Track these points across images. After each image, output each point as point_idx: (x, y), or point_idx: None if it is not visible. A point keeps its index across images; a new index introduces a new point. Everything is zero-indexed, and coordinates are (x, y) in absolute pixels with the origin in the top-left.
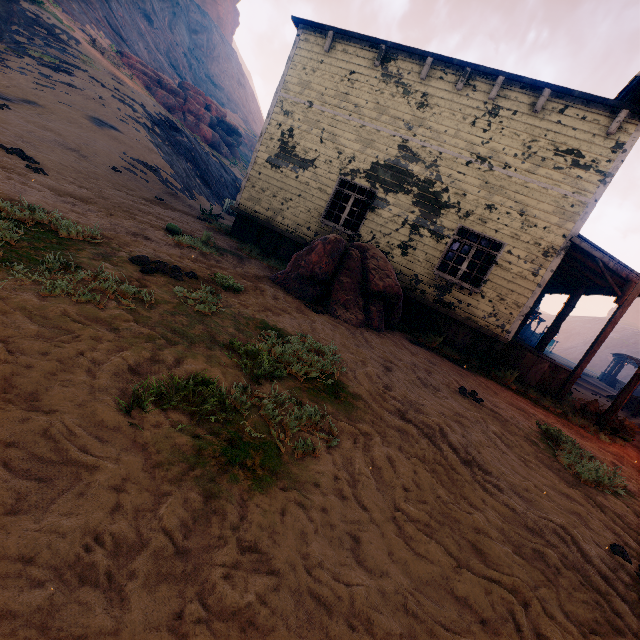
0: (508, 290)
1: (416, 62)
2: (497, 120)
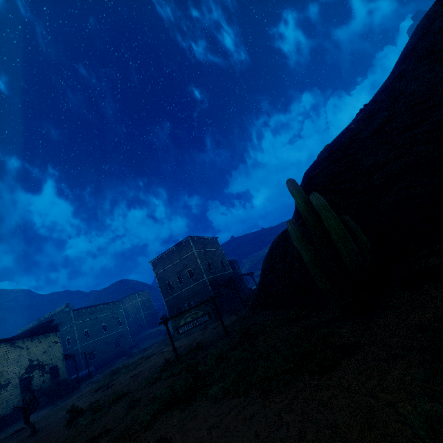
0: (63, 371)
1: (21, 340)
2: (42, 343)
